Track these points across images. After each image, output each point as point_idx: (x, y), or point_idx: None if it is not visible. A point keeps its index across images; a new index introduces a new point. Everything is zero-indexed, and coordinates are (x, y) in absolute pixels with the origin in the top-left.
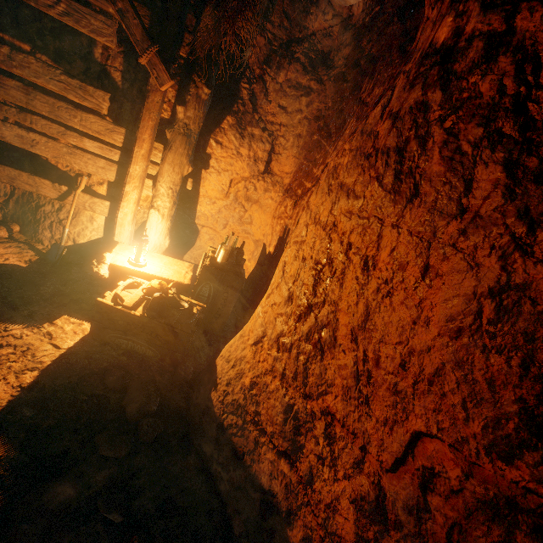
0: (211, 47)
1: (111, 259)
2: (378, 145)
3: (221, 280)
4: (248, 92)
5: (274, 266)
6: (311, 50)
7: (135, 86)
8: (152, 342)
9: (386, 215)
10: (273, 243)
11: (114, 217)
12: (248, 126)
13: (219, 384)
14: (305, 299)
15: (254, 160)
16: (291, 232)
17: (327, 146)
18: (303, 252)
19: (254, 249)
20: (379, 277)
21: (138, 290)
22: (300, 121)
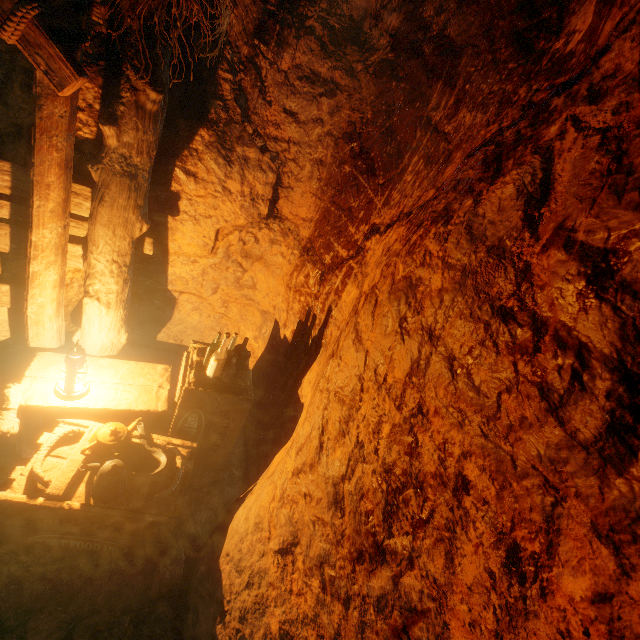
0: (152, 10)
1: (21, 395)
2: (538, 307)
3: (215, 405)
4: (231, 87)
5: (295, 366)
6: (333, 14)
7: (15, 78)
8: (110, 536)
9: (572, 489)
10: (290, 325)
11: (24, 307)
12: (236, 145)
13: (227, 614)
14: (368, 528)
15: (252, 199)
16: (318, 321)
17: (369, 189)
18: (357, 430)
19: (261, 322)
20: (562, 632)
21: (76, 449)
22: (321, 139)
